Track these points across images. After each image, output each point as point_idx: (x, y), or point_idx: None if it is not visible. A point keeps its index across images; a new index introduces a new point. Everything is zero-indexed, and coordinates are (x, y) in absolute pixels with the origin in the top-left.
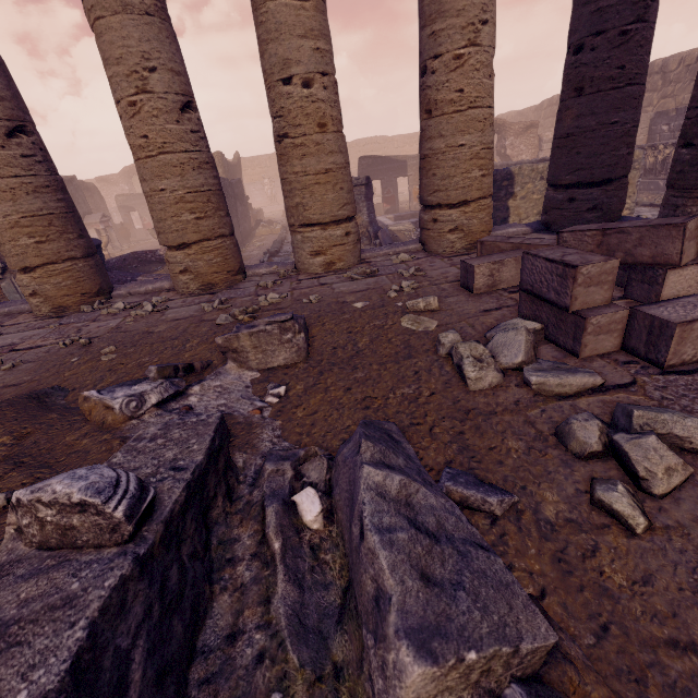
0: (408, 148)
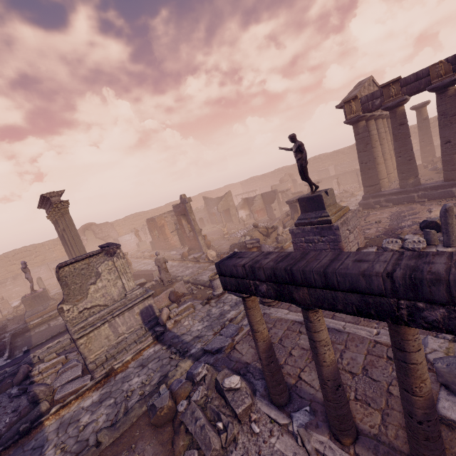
0: (220, 194)
